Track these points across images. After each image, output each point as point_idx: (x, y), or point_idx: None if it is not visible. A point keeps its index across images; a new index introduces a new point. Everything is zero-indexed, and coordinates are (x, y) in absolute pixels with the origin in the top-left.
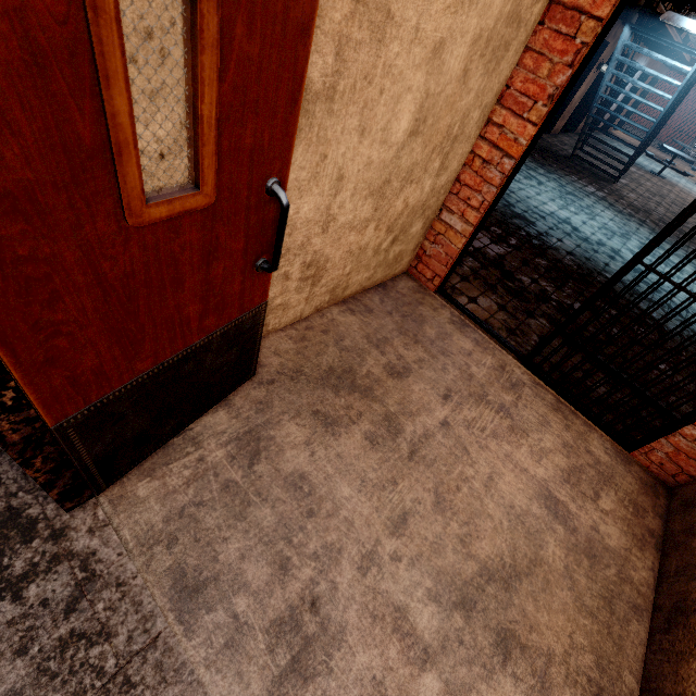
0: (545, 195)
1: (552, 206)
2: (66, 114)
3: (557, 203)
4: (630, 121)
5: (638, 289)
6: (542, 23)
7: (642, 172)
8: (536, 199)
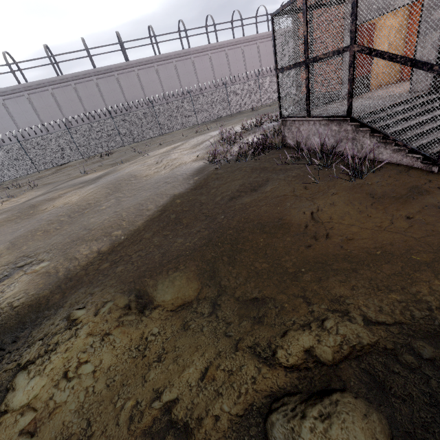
0: None
1: None
2: None
3: None
4: None
5: None
6: (408, 23)
7: None
8: None
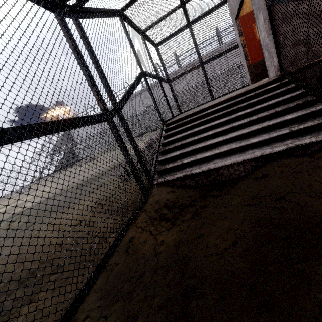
0: None
1: None
2: (252, 34)
3: None
4: None
5: None
6: None
7: None
8: None
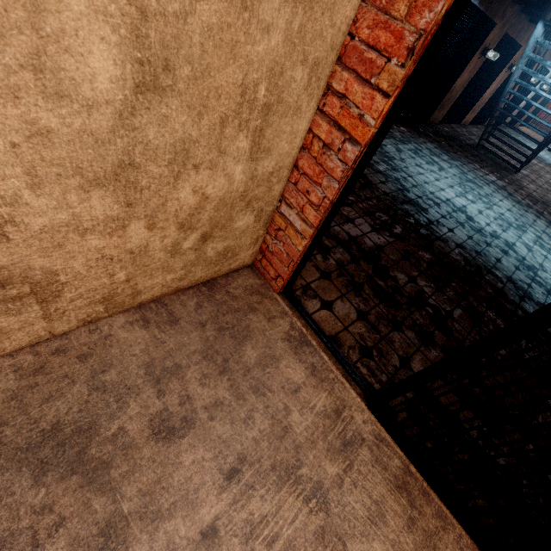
0: (444, 181)
1: (450, 192)
2: None
3: (455, 190)
4: (535, 116)
5: (531, 291)
6: None
7: (542, 164)
8: (434, 185)
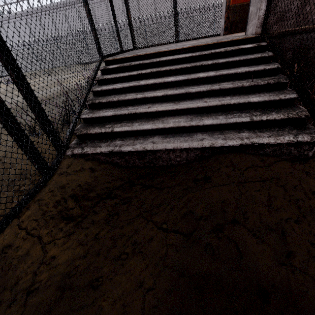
0: None
1: None
2: None
3: None
4: None
5: None
6: None
7: None
8: None
